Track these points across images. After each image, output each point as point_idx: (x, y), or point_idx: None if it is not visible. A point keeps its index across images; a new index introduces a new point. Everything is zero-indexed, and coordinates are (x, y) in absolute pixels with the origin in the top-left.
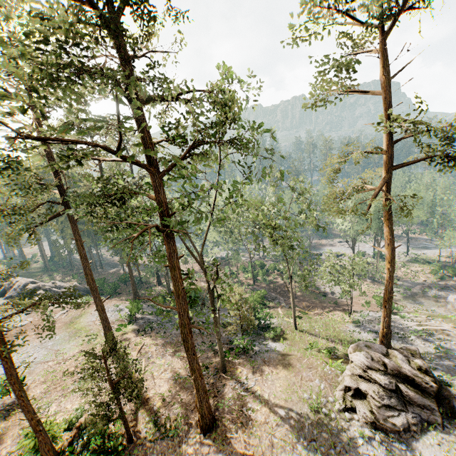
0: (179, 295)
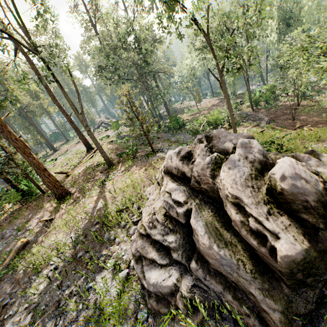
0: None
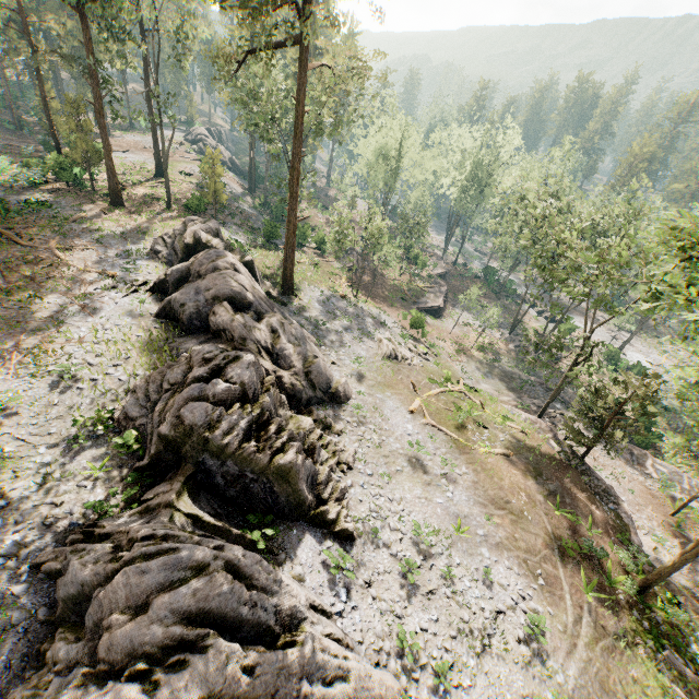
0: (90, 74)
